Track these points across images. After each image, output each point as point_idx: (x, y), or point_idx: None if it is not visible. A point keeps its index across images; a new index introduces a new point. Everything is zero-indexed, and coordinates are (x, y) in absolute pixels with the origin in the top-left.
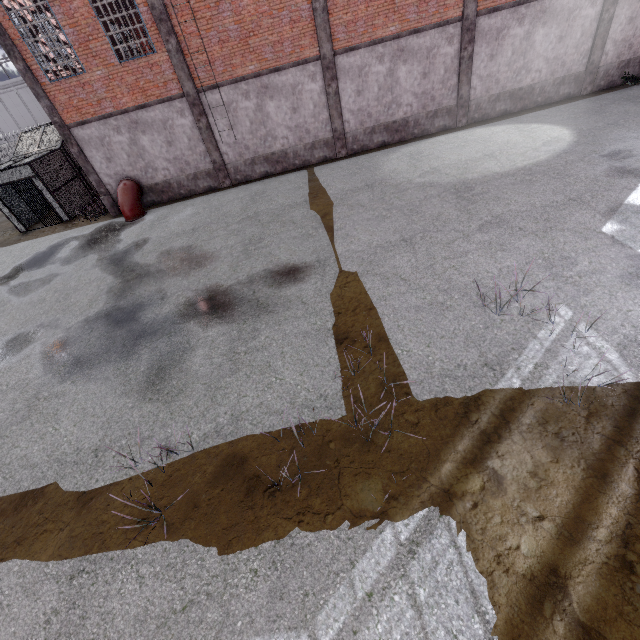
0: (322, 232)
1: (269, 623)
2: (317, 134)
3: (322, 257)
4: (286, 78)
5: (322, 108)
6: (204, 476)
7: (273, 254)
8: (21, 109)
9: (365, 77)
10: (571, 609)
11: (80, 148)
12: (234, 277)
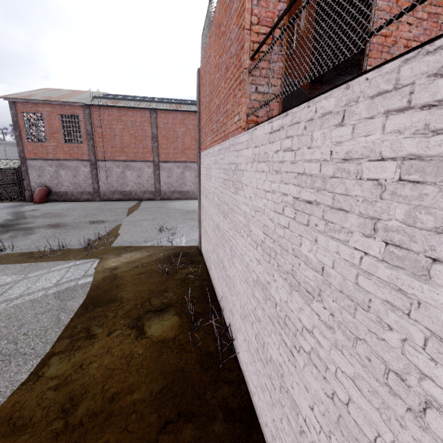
0: (125, 215)
1: (12, 274)
2: (148, 188)
3: (117, 220)
4: (137, 165)
5: (151, 178)
6: (13, 255)
7: (97, 217)
8: (2, 155)
9: (172, 172)
10: (113, 271)
11: (27, 168)
12: (73, 221)
